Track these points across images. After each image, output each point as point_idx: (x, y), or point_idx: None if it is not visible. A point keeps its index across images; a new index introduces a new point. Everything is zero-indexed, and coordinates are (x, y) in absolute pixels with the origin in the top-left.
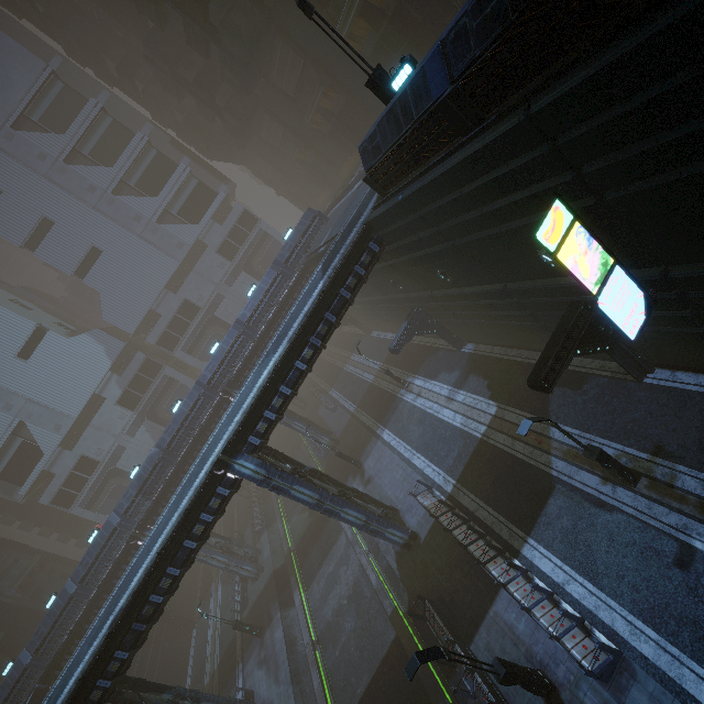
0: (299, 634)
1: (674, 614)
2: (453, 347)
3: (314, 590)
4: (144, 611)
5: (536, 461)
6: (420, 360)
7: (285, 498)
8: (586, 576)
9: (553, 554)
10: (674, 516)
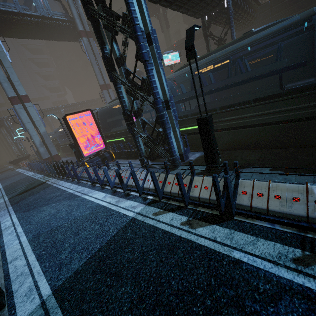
0: None
1: None
2: None
3: None
4: None
5: None
6: None
7: None
8: None
9: None
10: None
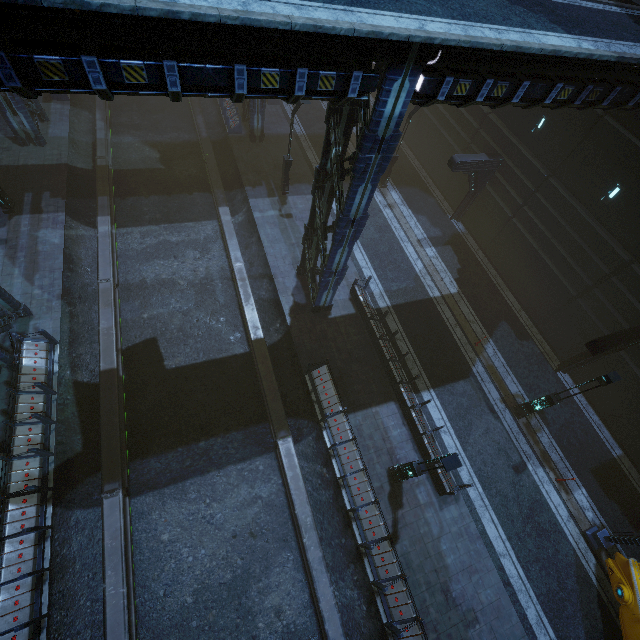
0: (86, 259)
1: (498, 488)
2: (455, 212)
3: (132, 236)
4: (42, 58)
5: (466, 352)
6: (409, 181)
7: (118, 101)
8: (459, 438)
9: (444, 412)
10: (527, 447)
